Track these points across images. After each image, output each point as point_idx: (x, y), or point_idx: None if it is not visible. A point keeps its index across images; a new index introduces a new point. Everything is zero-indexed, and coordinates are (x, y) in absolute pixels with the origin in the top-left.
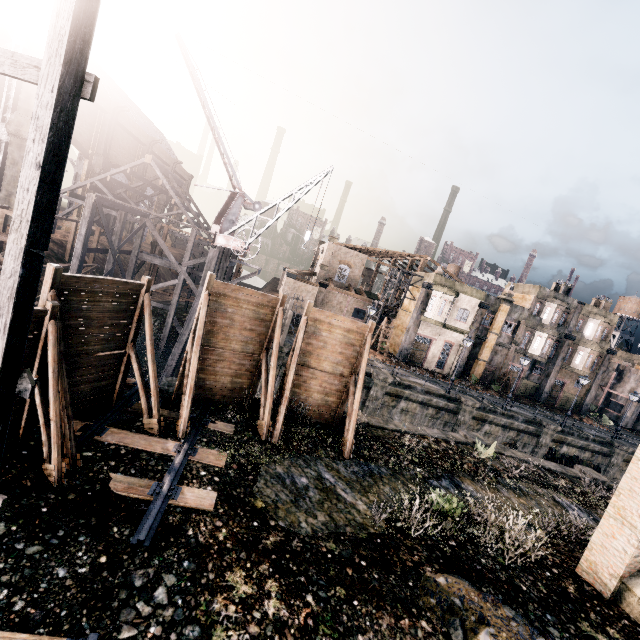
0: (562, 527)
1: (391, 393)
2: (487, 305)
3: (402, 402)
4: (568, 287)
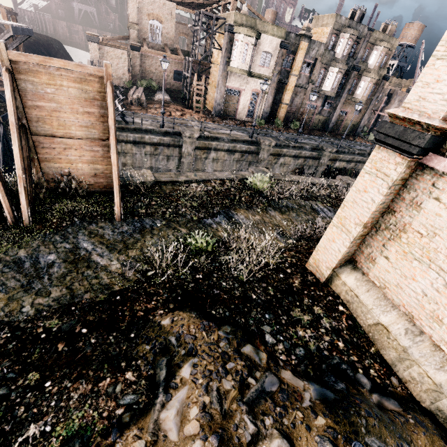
0: (307, 231)
1: (201, 147)
2: (287, 44)
3: (212, 153)
4: (362, 12)
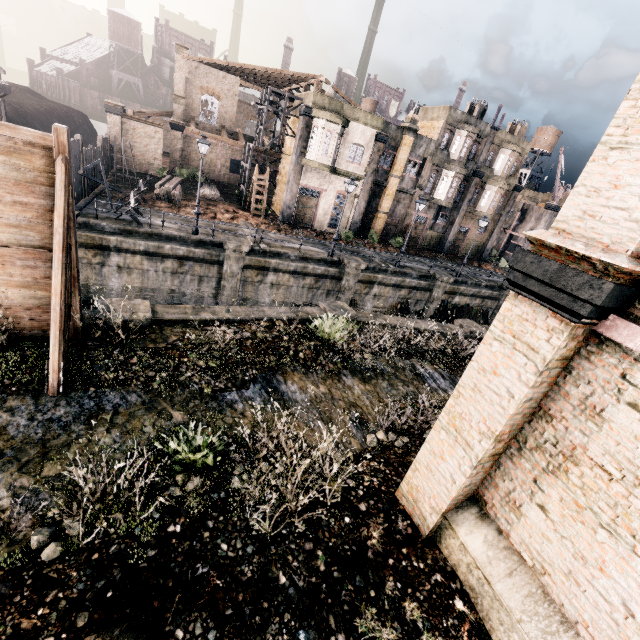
0: (403, 420)
1: (253, 265)
2: (385, 137)
3: (270, 275)
4: (483, 108)
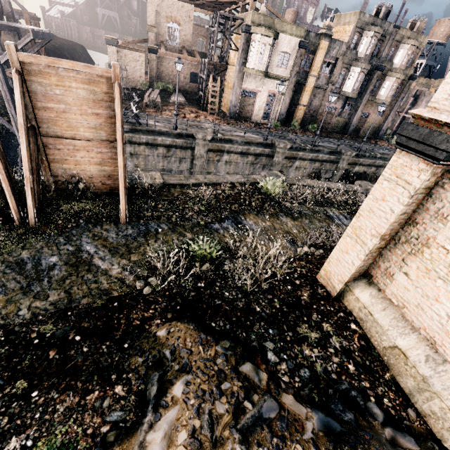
0: (320, 240)
1: (213, 149)
2: (306, 44)
3: (225, 155)
4: (388, 9)
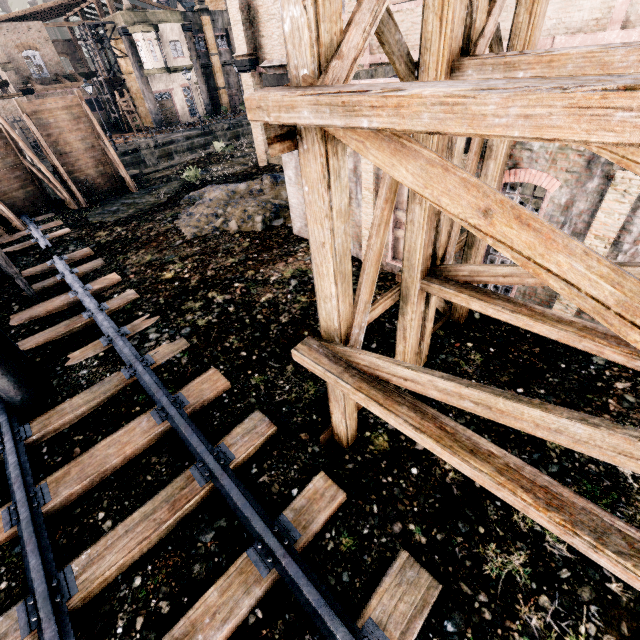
0: None
1: (162, 155)
2: (189, 26)
3: (175, 157)
4: None
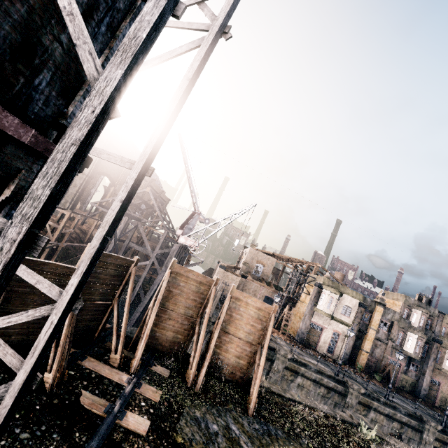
0: None
1: (290, 368)
2: (365, 305)
3: (298, 377)
4: (429, 299)
